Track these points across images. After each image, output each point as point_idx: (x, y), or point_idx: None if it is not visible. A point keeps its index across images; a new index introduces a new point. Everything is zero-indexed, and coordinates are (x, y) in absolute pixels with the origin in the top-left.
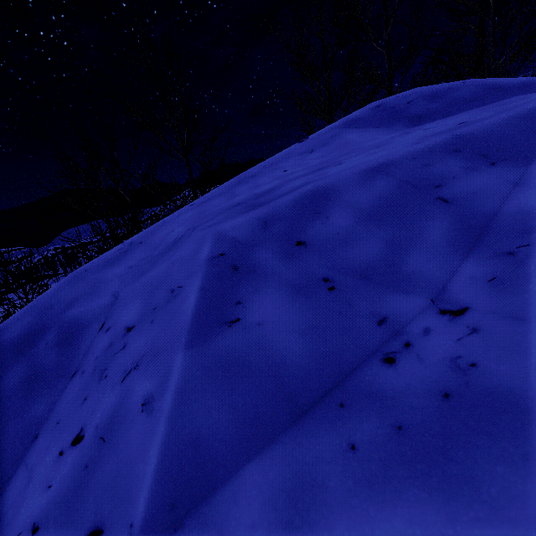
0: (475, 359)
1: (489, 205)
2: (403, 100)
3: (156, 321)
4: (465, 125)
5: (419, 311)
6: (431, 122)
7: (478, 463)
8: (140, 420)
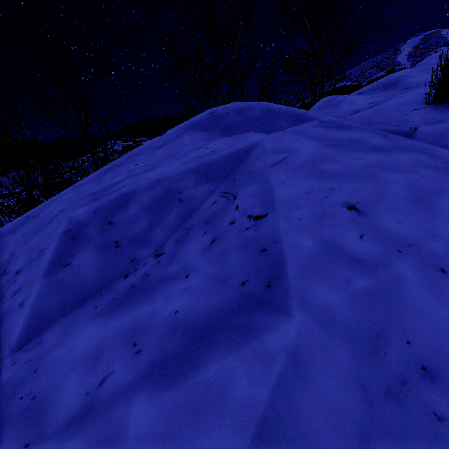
0: (150, 273)
1: (197, 204)
2: (225, 110)
3: (31, 267)
4: (210, 154)
5: (149, 255)
6: (217, 140)
7: (126, 305)
8: (18, 311)
